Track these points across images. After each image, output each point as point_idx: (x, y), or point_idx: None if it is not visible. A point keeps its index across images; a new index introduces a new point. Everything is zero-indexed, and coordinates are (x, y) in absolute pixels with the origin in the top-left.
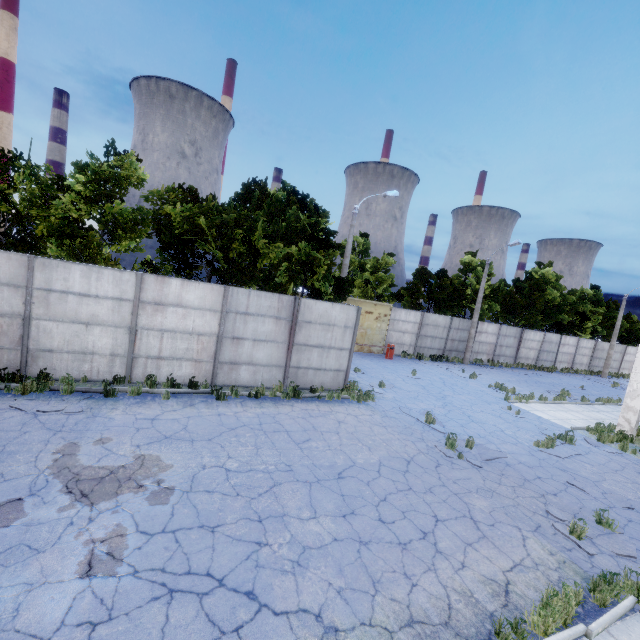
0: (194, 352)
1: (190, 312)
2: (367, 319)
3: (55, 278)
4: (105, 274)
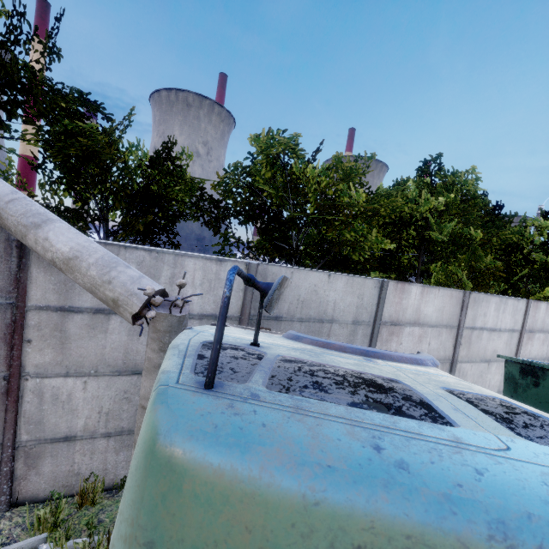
0: None
1: (546, 337)
2: None
3: (478, 314)
4: (508, 304)
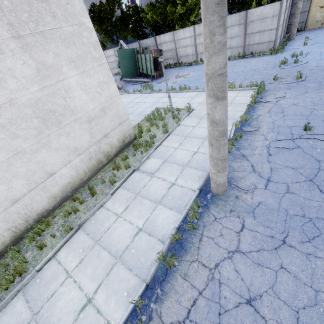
0: None
1: None
2: None
3: (178, 36)
4: (186, 30)
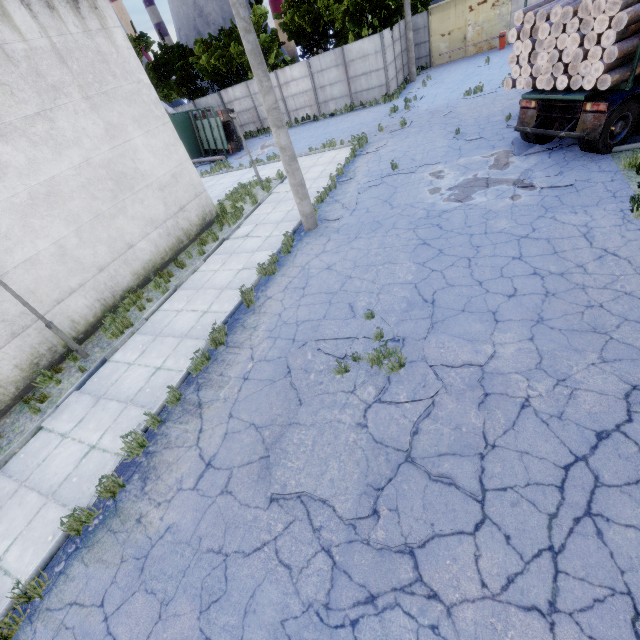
0: (307, 102)
1: (298, 82)
2: (481, 12)
3: (255, 88)
4: None
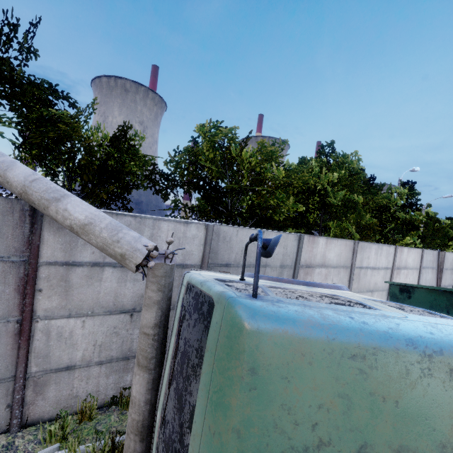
0: None
1: (408, 272)
2: None
3: (364, 257)
4: (383, 250)
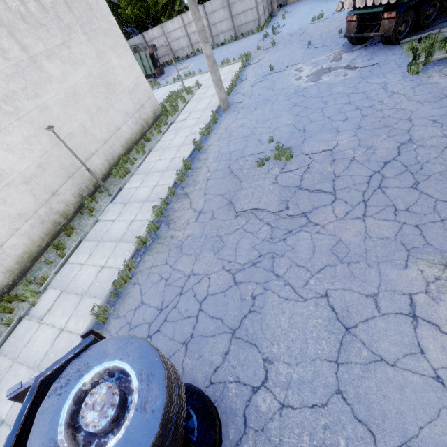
0: None
1: None
2: None
3: (167, 29)
4: (174, 21)
